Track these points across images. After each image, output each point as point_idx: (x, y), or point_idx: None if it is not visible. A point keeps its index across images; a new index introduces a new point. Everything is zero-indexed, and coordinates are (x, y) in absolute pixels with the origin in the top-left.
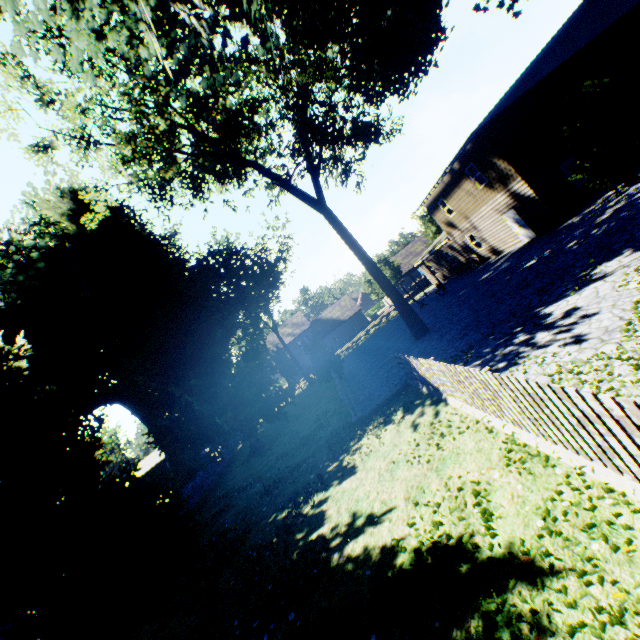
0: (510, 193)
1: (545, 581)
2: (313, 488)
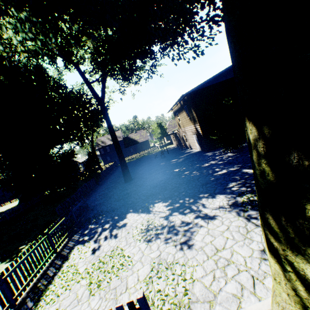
0: (196, 127)
1: None
2: (6, 256)
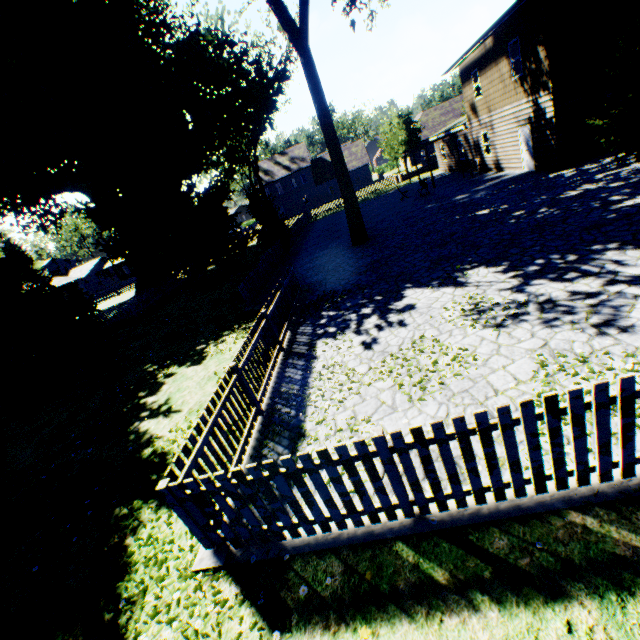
0: (535, 104)
1: (162, 508)
2: (179, 359)
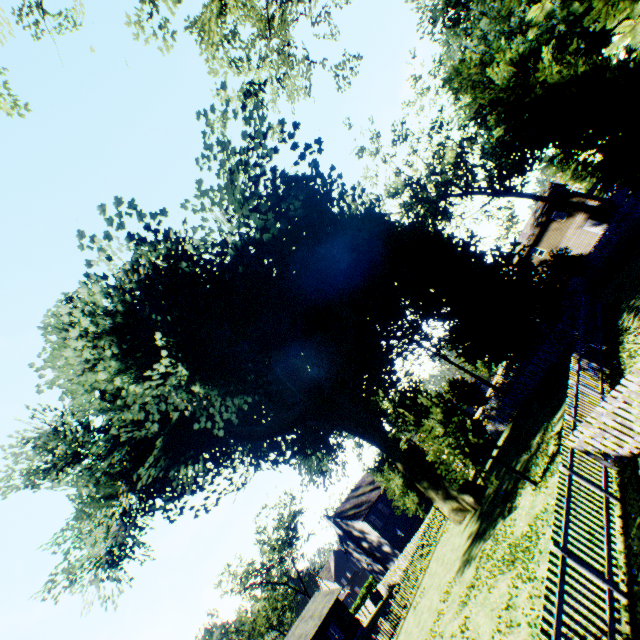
0: (583, 212)
1: None
2: None
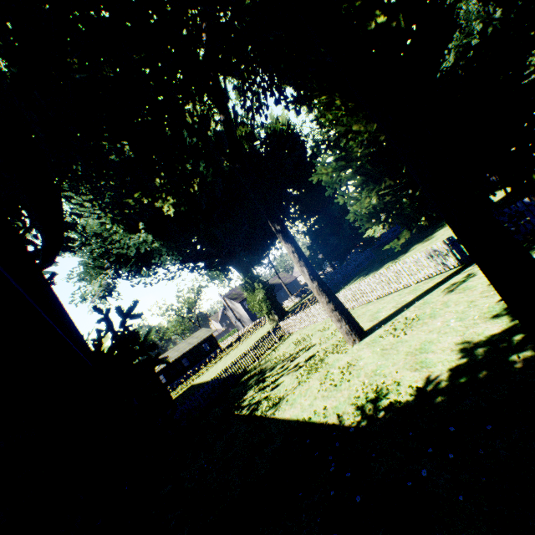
0: None
1: None
2: None
